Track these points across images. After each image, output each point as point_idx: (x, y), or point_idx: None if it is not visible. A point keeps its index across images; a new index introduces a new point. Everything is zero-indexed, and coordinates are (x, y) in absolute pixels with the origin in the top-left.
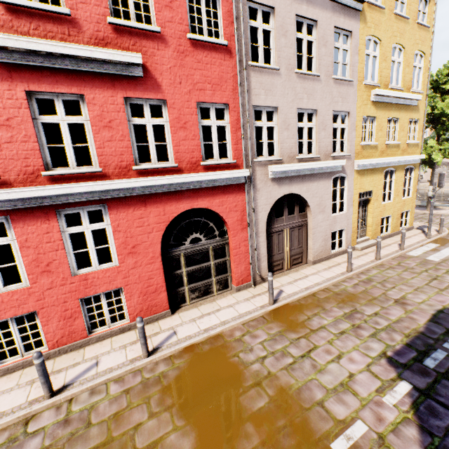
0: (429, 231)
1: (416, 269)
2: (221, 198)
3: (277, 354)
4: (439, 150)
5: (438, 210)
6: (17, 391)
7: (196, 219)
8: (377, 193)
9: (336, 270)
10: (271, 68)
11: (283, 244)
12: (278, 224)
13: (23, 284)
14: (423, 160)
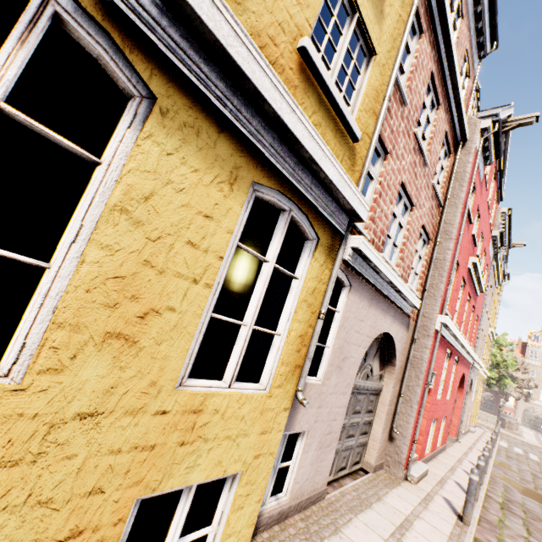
0: None
1: (520, 456)
2: (466, 370)
3: (538, 488)
4: None
5: None
6: (454, 477)
7: None
8: (478, 392)
9: (484, 444)
10: (486, 305)
11: None
12: None
13: (440, 396)
14: None
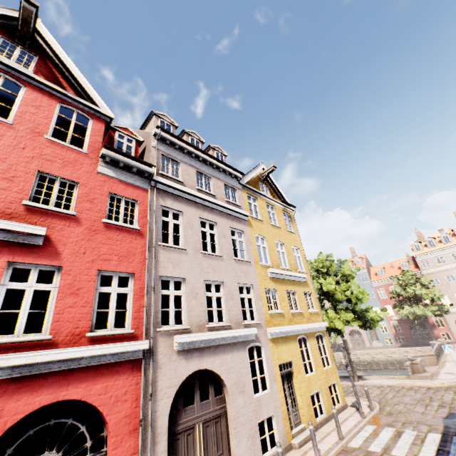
0: (360, 407)
1: None
2: (106, 381)
3: None
4: (338, 318)
5: (364, 379)
6: None
7: (58, 420)
8: (298, 363)
9: None
10: (179, 248)
11: (195, 452)
12: (187, 416)
13: None
14: (330, 327)
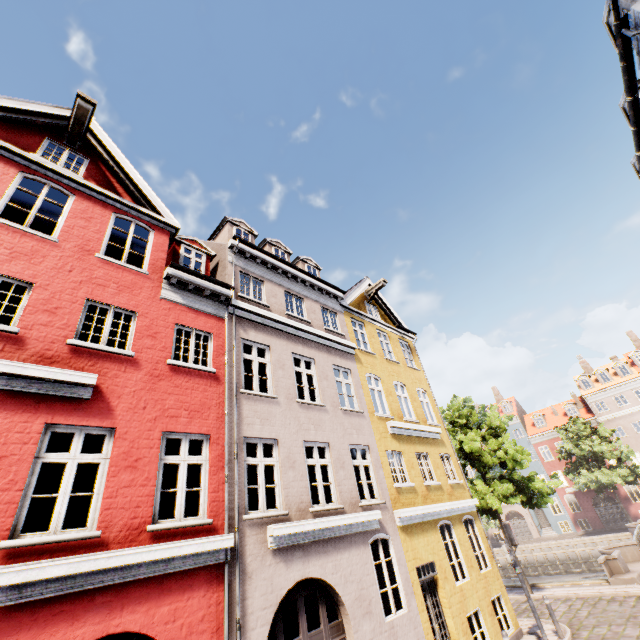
0: (544, 633)
1: None
2: (175, 600)
3: None
4: (491, 492)
5: (540, 590)
6: None
7: None
8: (442, 564)
9: None
10: (268, 396)
11: None
12: None
13: None
14: (481, 507)
